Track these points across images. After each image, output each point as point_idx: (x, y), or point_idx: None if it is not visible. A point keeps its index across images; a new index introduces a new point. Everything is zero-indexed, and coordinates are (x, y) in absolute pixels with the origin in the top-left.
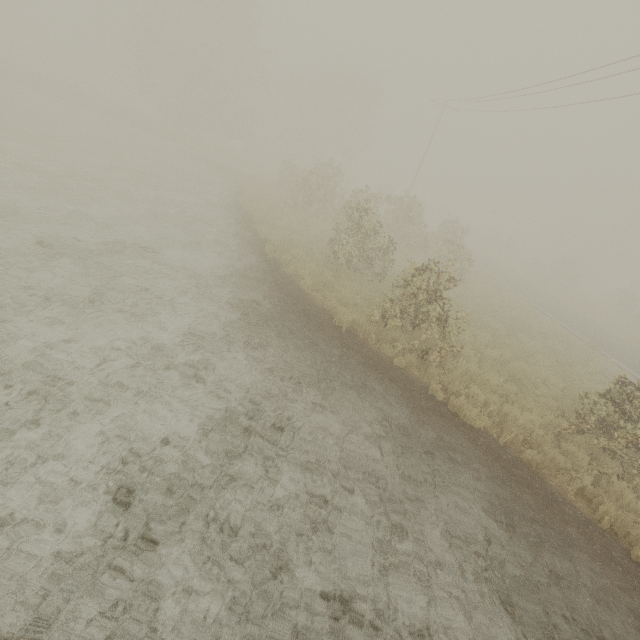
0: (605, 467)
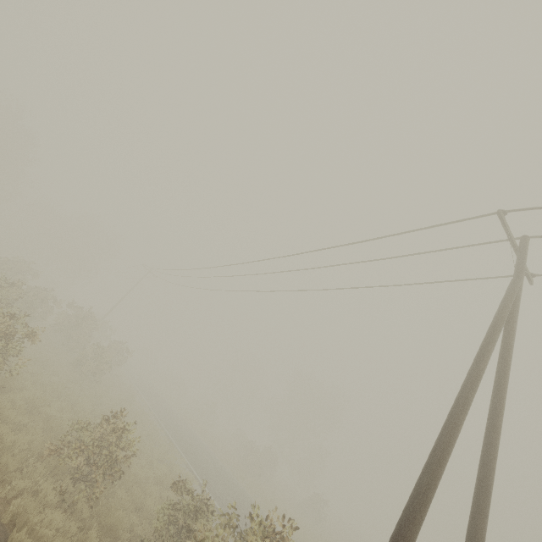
0: (63, 486)
